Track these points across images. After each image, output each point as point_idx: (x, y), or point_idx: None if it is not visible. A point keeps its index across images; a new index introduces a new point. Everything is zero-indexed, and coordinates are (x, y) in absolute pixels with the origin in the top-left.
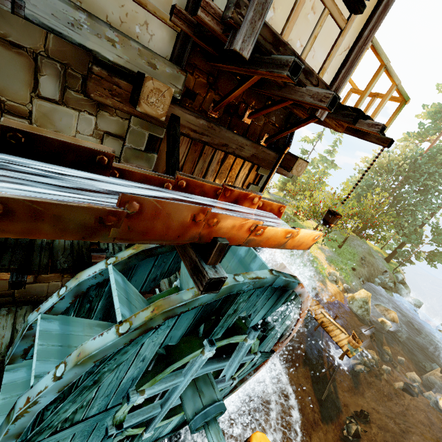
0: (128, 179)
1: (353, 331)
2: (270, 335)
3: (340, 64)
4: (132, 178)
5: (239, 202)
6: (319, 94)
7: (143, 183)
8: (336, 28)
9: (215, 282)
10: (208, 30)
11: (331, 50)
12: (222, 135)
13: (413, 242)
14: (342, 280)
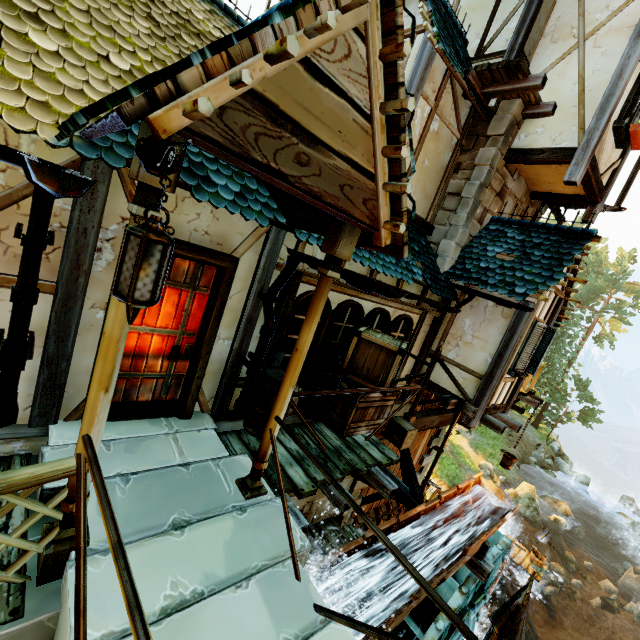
0: (424, 513)
1: (533, 546)
2: (487, 587)
3: (511, 391)
4: (426, 512)
5: (464, 490)
6: (509, 423)
7: (429, 511)
8: (510, 382)
9: (490, 572)
10: (437, 395)
11: (508, 391)
12: (423, 422)
13: (559, 402)
14: (496, 471)
